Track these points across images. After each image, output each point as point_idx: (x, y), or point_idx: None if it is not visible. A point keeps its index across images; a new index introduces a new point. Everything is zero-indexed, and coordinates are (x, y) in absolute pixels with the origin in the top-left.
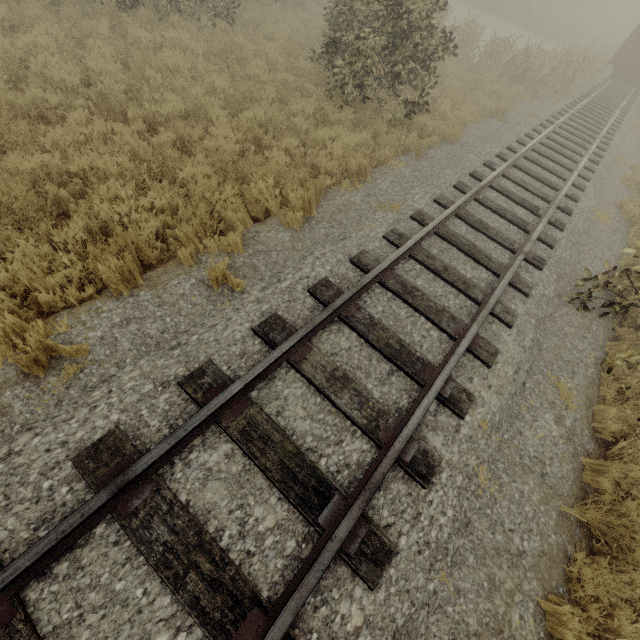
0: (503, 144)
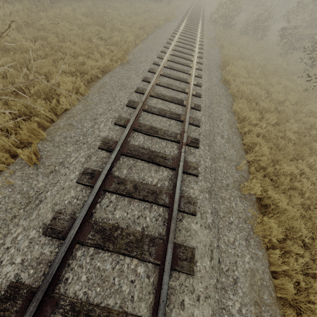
0: (187, 8)
